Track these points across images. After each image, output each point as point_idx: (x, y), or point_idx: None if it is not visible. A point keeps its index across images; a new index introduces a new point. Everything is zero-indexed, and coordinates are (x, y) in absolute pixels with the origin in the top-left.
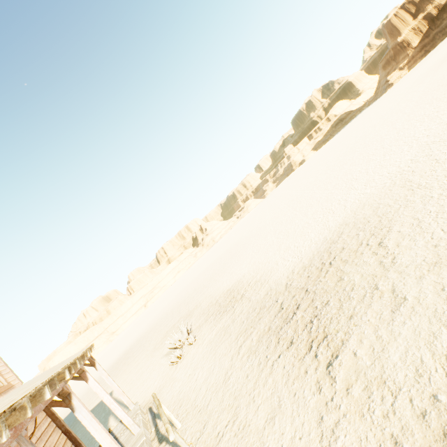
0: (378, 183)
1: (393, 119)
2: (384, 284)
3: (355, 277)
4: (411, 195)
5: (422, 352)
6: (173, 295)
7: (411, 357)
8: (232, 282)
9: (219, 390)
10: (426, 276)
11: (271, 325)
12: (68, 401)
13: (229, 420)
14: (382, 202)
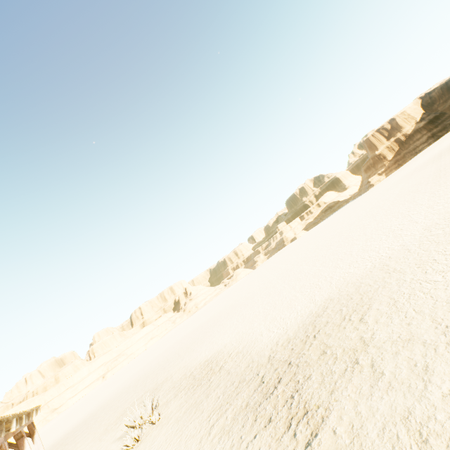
0: (360, 264)
1: (374, 212)
2: (364, 358)
3: (338, 351)
4: (388, 278)
5: (398, 428)
6: (140, 366)
7: (388, 434)
8: (212, 352)
9: None
10: (401, 351)
11: (249, 400)
12: None
13: None
14: (363, 282)
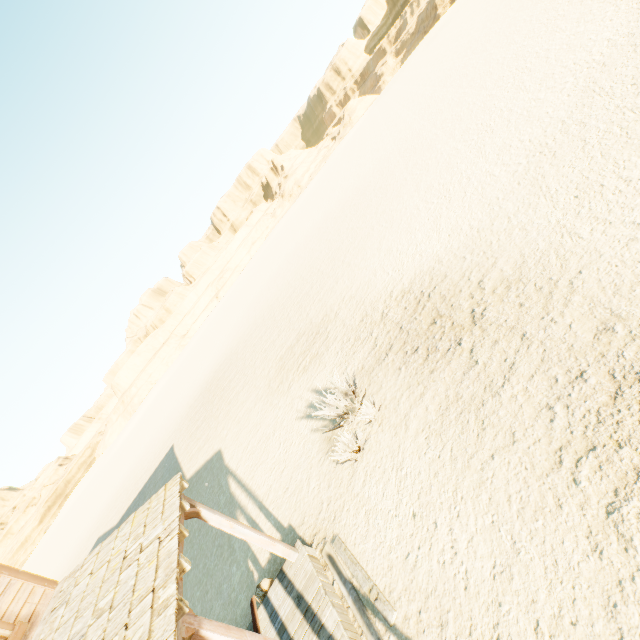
0: None
1: None
2: None
3: None
4: None
5: None
6: (259, 284)
7: None
8: (407, 274)
9: None
10: None
11: None
12: None
13: None
14: None
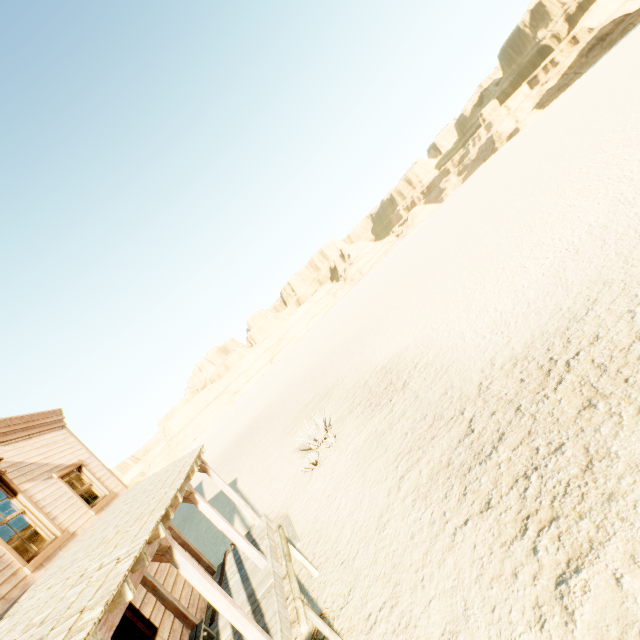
0: None
1: None
2: None
3: (624, 410)
4: None
5: None
6: (306, 353)
7: None
8: (389, 355)
9: (370, 541)
10: None
11: (452, 456)
12: (170, 556)
13: (385, 601)
14: None
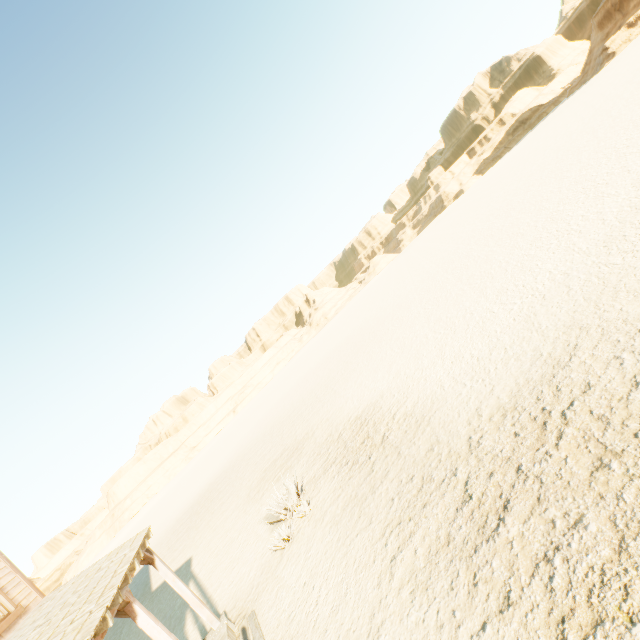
0: (638, 244)
1: (635, 115)
2: None
3: None
4: None
5: None
6: (272, 402)
7: None
8: (363, 404)
9: None
10: None
11: (451, 530)
12: None
13: None
14: None
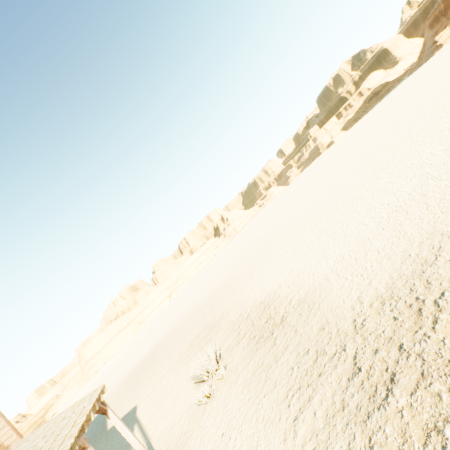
0: None
1: None
2: None
3: None
4: None
5: None
6: (197, 290)
7: None
8: (265, 292)
9: None
10: None
11: (344, 397)
12: None
13: None
14: None
